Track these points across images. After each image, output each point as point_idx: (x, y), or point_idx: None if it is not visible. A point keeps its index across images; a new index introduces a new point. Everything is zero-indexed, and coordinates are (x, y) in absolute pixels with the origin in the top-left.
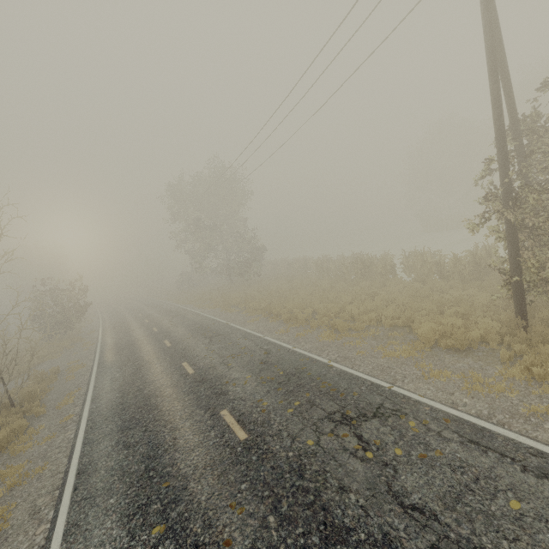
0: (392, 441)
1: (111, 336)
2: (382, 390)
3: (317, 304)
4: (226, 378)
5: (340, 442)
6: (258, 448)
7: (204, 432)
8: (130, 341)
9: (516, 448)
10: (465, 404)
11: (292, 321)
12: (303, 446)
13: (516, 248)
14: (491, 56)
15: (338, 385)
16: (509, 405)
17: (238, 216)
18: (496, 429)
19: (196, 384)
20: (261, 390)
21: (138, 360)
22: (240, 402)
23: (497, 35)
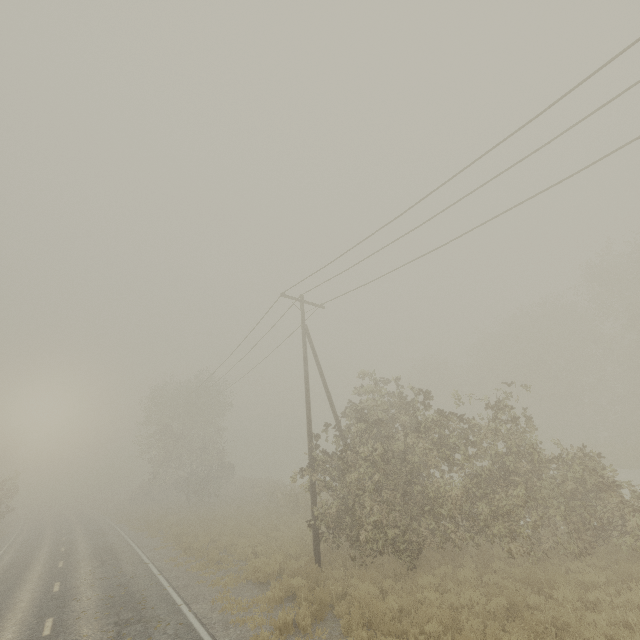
0: (134, 634)
1: (12, 553)
2: (173, 607)
3: (227, 535)
4: (78, 596)
5: (104, 635)
6: (49, 639)
7: (22, 632)
8: (27, 560)
9: (193, 637)
10: (210, 617)
11: (191, 550)
12: (79, 638)
13: (313, 498)
14: (305, 373)
15: (150, 602)
16: (233, 618)
17: (213, 426)
18: (199, 628)
19: (50, 600)
20: (93, 605)
21: (19, 579)
22: (69, 613)
23: (316, 360)
